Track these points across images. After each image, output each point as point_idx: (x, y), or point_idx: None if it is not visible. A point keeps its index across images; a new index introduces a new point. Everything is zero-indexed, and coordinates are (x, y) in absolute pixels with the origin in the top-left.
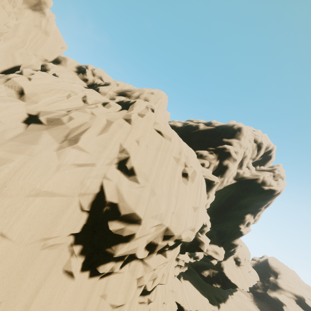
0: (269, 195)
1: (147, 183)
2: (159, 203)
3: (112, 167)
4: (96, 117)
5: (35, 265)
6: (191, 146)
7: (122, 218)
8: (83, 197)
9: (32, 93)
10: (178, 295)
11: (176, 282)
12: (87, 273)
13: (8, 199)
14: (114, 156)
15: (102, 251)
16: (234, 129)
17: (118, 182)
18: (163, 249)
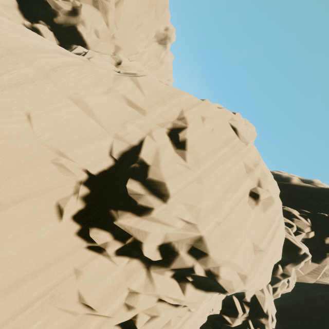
0: None
1: (196, 168)
2: (202, 194)
3: (162, 129)
4: None
5: (37, 171)
6: None
7: (146, 183)
8: (118, 141)
9: (126, 65)
10: None
11: None
12: (77, 227)
13: (52, 87)
14: (170, 119)
15: (106, 211)
16: None
17: (162, 147)
18: (184, 275)
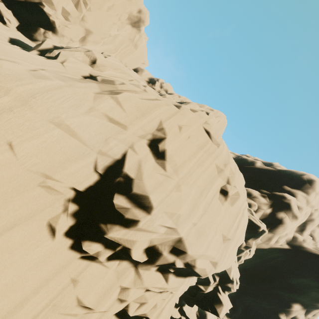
0: None
1: (175, 176)
2: (181, 202)
3: (143, 141)
4: (147, 93)
5: (25, 197)
6: None
7: (131, 196)
8: (102, 156)
9: (102, 64)
10: None
11: None
12: (69, 242)
13: (32, 113)
14: (150, 131)
15: (96, 225)
16: (302, 180)
17: (143, 159)
18: (167, 268)
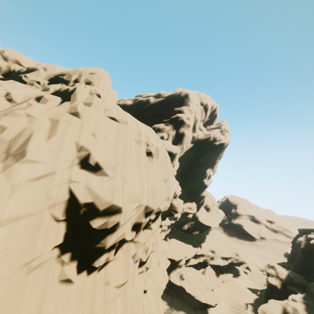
0: (220, 148)
1: (116, 173)
2: (133, 188)
3: (75, 169)
4: (36, 119)
5: (27, 290)
6: (147, 122)
7: (102, 213)
8: (54, 208)
9: None
10: (168, 252)
11: (164, 243)
12: (84, 273)
13: None
14: (74, 157)
15: (93, 249)
16: (182, 97)
17: (87, 182)
18: (147, 224)
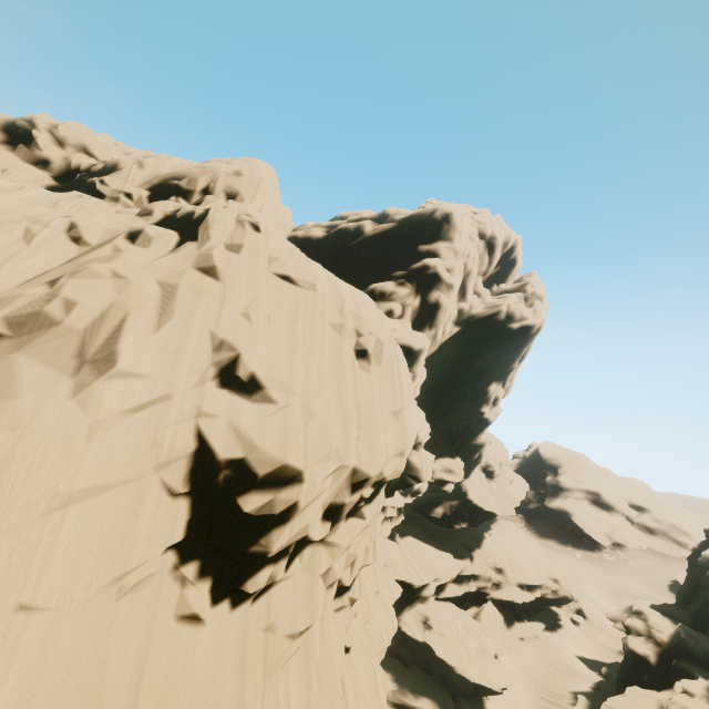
0: (523, 337)
1: (292, 398)
2: (326, 429)
3: (209, 389)
4: (132, 284)
5: (117, 631)
6: (357, 279)
7: (263, 483)
8: (167, 469)
9: None
10: (398, 567)
11: (388, 547)
12: (225, 604)
13: (8, 536)
14: (206, 363)
15: (243, 555)
16: (437, 221)
17: (233, 416)
18: (355, 506)
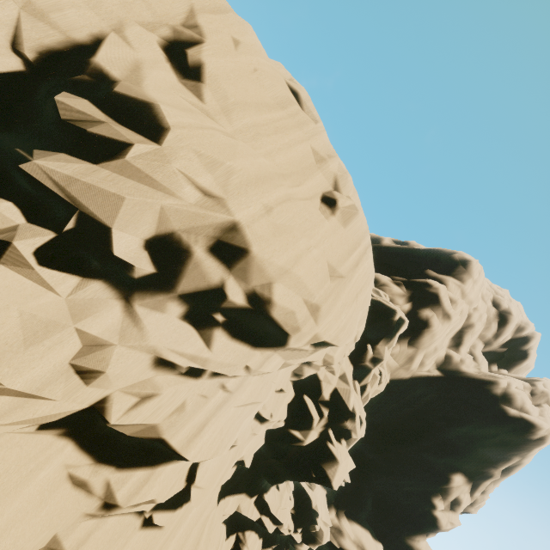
0: (518, 434)
1: (224, 120)
2: (235, 151)
3: (149, 33)
4: None
5: None
6: None
7: (108, 104)
8: (35, 21)
9: None
10: None
11: None
12: None
13: None
14: (166, 18)
15: (1, 156)
16: (453, 260)
17: (148, 63)
18: (208, 312)
